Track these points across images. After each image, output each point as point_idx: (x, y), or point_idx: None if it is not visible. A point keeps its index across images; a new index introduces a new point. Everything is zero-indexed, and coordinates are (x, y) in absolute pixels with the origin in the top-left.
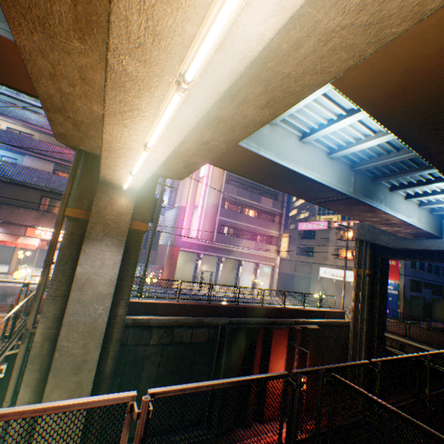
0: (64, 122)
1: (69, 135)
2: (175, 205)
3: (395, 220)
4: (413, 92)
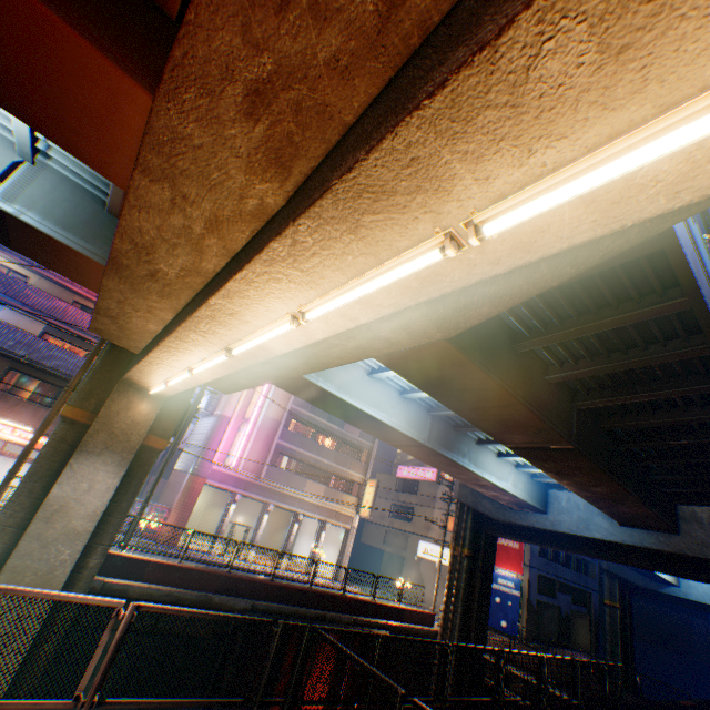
0: (110, 323)
1: (108, 331)
2: (217, 411)
3: (485, 480)
4: (428, 373)
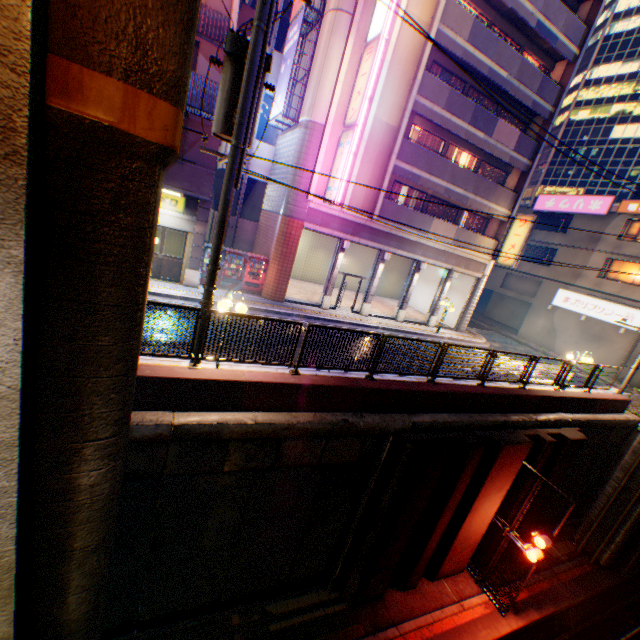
0: None
1: None
2: (301, 118)
3: None
4: None
